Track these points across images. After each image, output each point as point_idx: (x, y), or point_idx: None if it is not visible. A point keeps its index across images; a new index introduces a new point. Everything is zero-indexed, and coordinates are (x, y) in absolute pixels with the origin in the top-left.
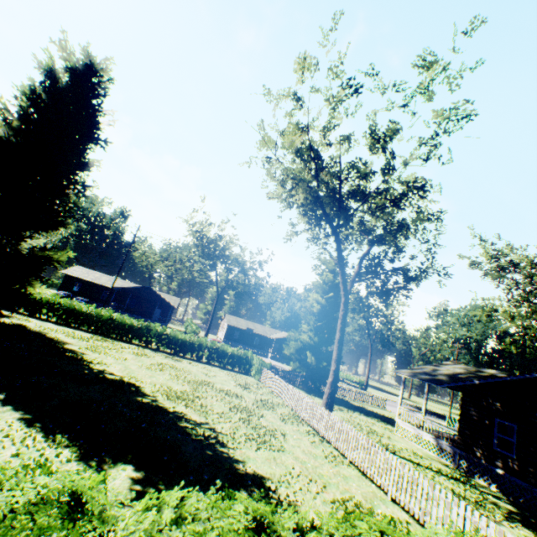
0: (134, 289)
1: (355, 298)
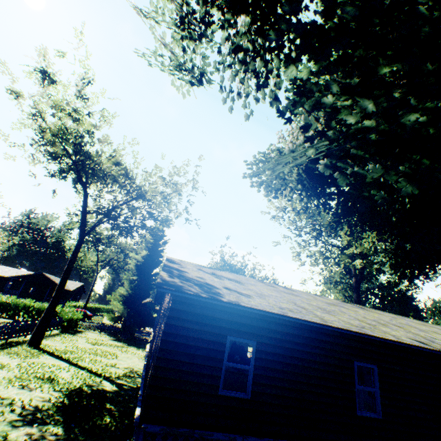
0: (29, 276)
1: (224, 265)
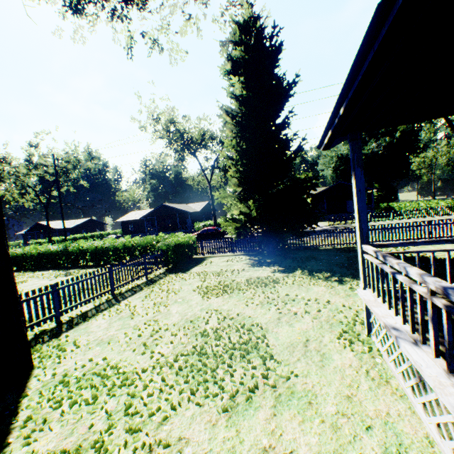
0: (155, 211)
1: None
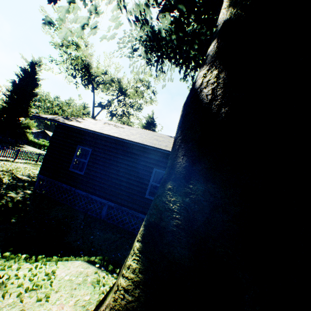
0: None
1: None
